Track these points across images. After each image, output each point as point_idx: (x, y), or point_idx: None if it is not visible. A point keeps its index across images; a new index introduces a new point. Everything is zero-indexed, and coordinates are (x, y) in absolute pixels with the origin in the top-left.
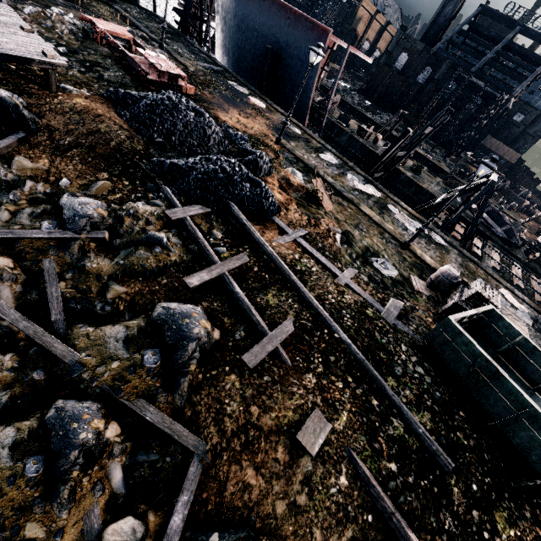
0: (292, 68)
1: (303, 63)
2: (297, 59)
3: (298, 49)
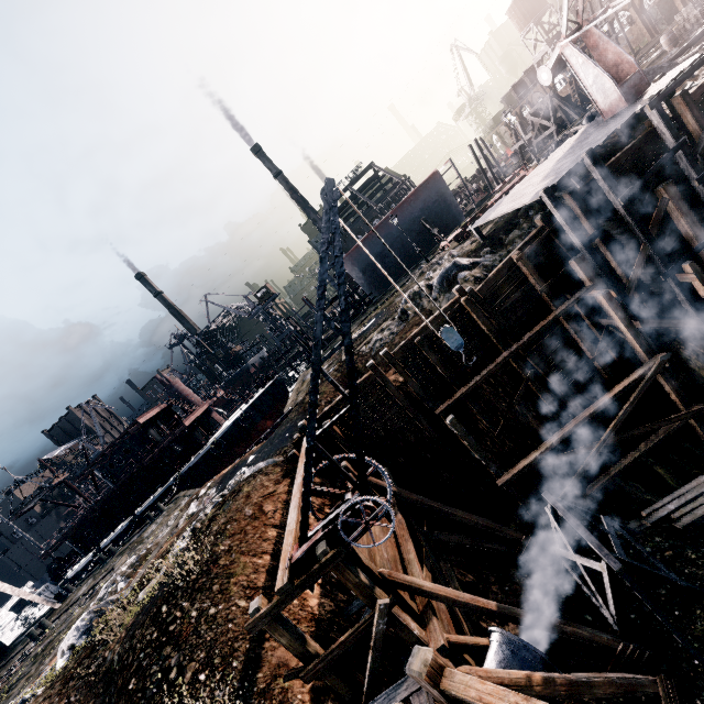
0: (434, 213)
1: (438, 201)
2: (433, 205)
3: (429, 201)
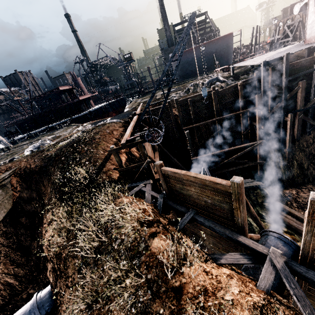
0: (221, 54)
1: (225, 49)
2: (222, 50)
3: (222, 46)
